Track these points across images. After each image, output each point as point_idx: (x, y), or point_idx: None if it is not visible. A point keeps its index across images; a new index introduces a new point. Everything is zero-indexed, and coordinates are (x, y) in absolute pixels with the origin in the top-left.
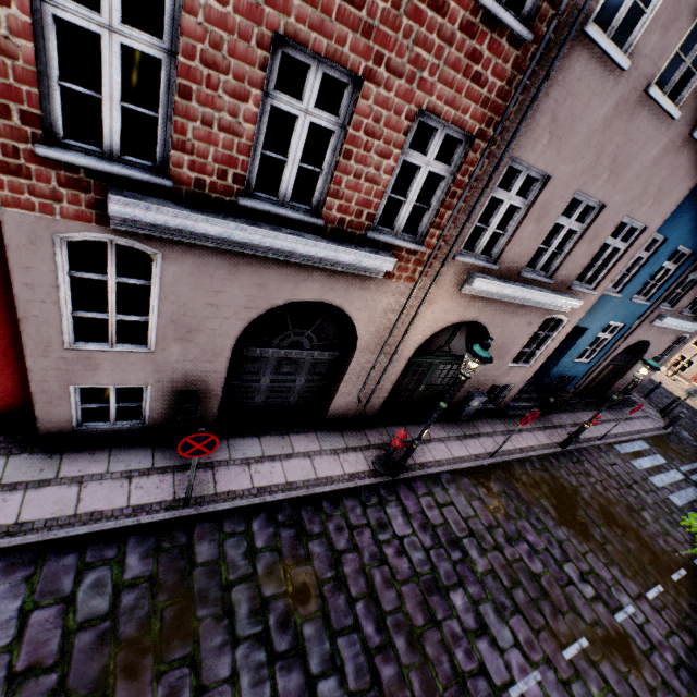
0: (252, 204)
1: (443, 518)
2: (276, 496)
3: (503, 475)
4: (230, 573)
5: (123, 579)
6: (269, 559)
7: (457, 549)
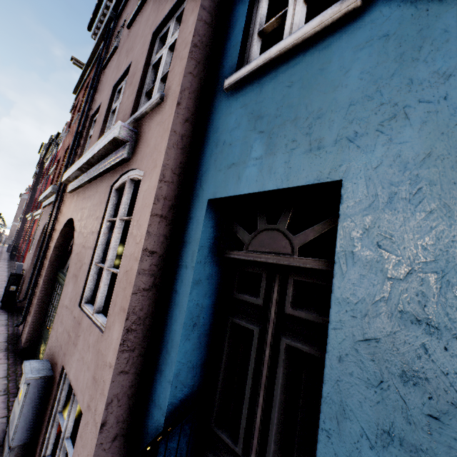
0: None
1: None
2: None
3: None
4: None
5: None
6: None
7: None
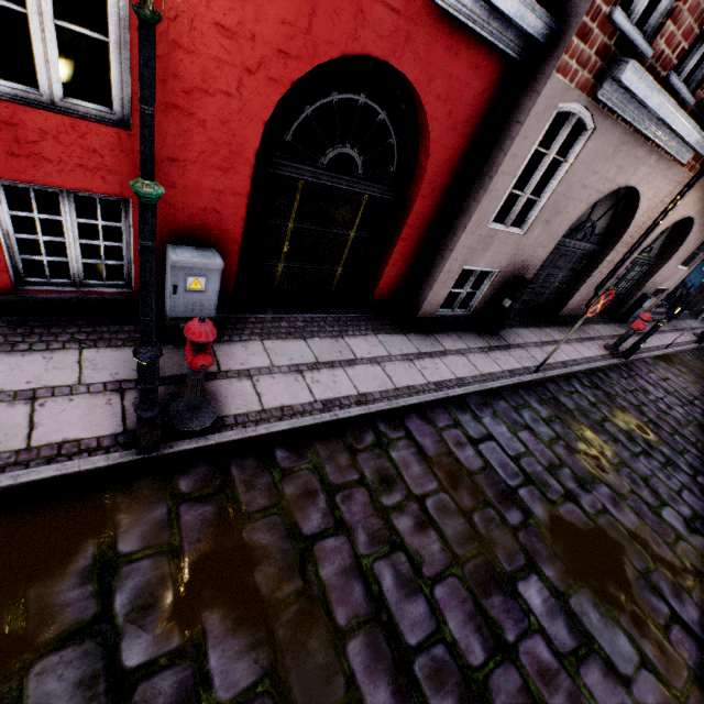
0: (674, 79)
1: (672, 388)
2: (575, 367)
3: (679, 361)
4: (593, 416)
5: (543, 417)
6: (605, 408)
7: (696, 407)
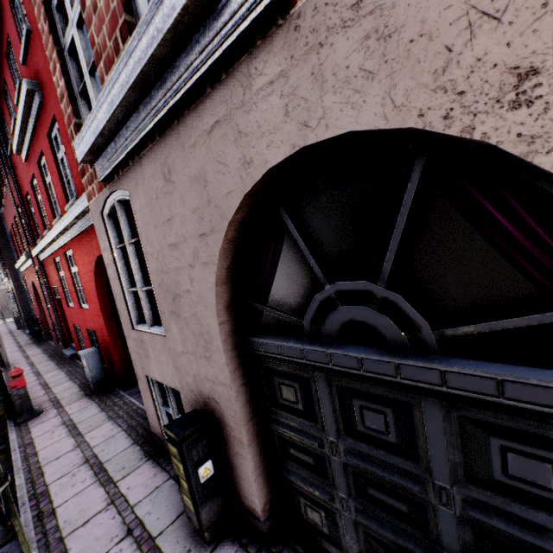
0: None
1: None
2: None
3: None
4: None
5: None
6: None
7: None
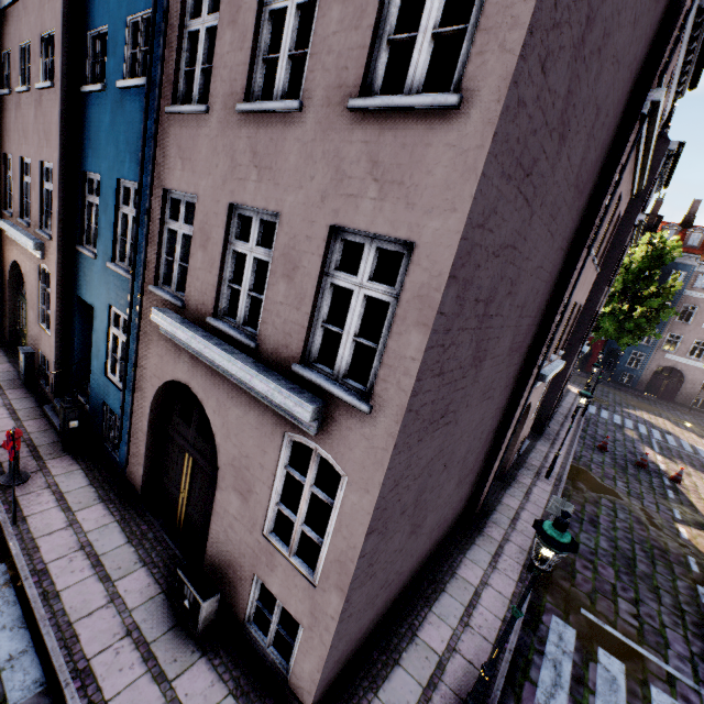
0: None
1: None
2: None
3: None
4: None
5: None
6: None
7: None
